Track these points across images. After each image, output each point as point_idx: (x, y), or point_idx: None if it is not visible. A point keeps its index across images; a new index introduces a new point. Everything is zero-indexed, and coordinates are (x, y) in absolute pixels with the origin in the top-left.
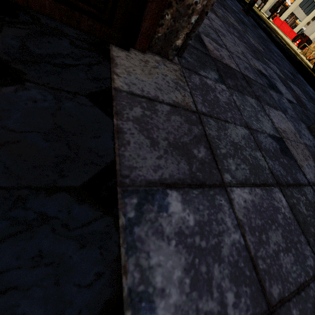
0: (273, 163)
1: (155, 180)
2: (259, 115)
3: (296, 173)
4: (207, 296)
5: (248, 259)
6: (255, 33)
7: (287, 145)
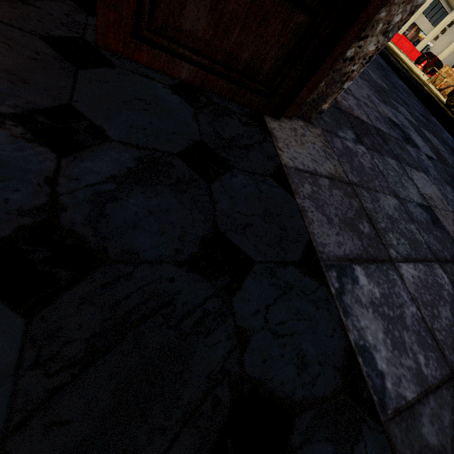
0: (428, 237)
1: (342, 256)
2: (403, 181)
3: (451, 248)
4: (405, 355)
5: (427, 330)
6: (373, 62)
7: (437, 215)
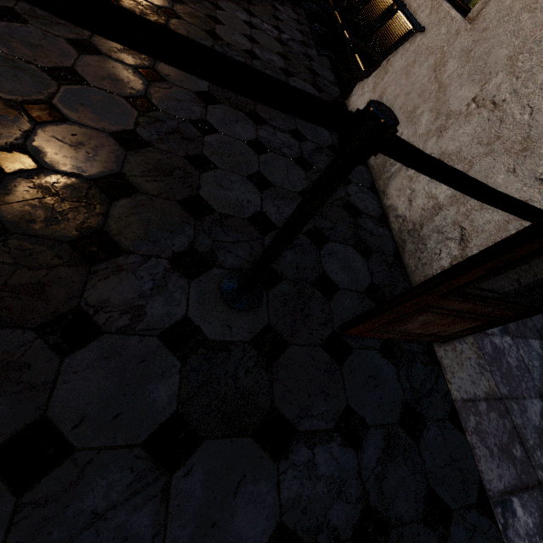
0: None
1: (503, 489)
2: None
3: None
4: None
5: None
6: None
7: None
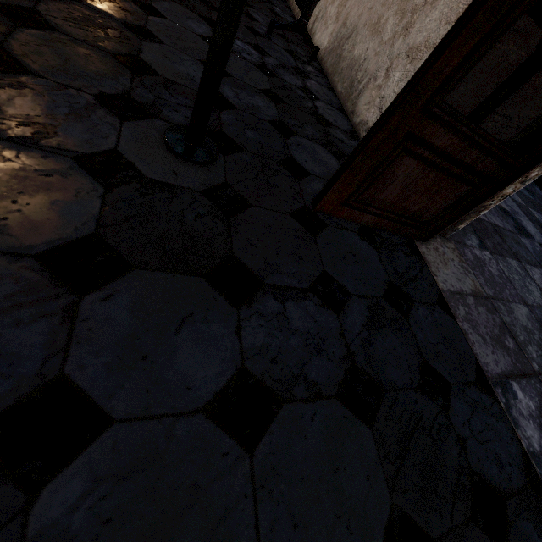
0: None
1: (500, 373)
2: (527, 283)
3: None
4: None
5: None
6: None
7: None
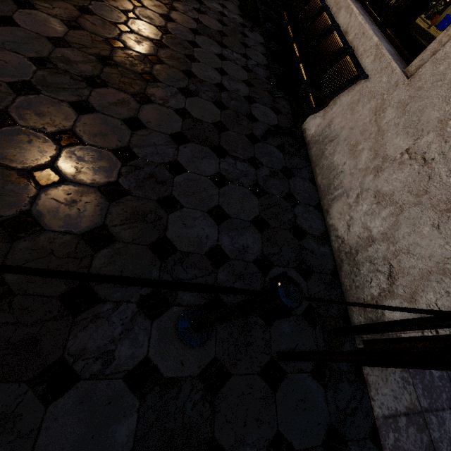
0: None
1: None
2: None
3: None
4: None
5: None
6: None
7: None
